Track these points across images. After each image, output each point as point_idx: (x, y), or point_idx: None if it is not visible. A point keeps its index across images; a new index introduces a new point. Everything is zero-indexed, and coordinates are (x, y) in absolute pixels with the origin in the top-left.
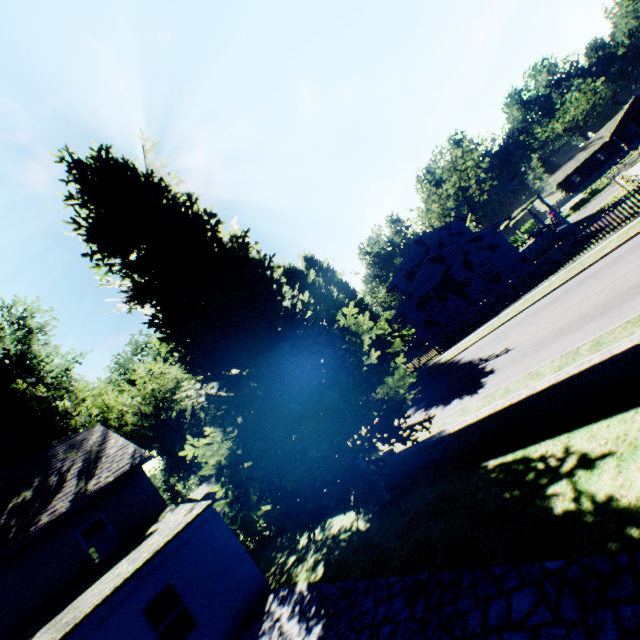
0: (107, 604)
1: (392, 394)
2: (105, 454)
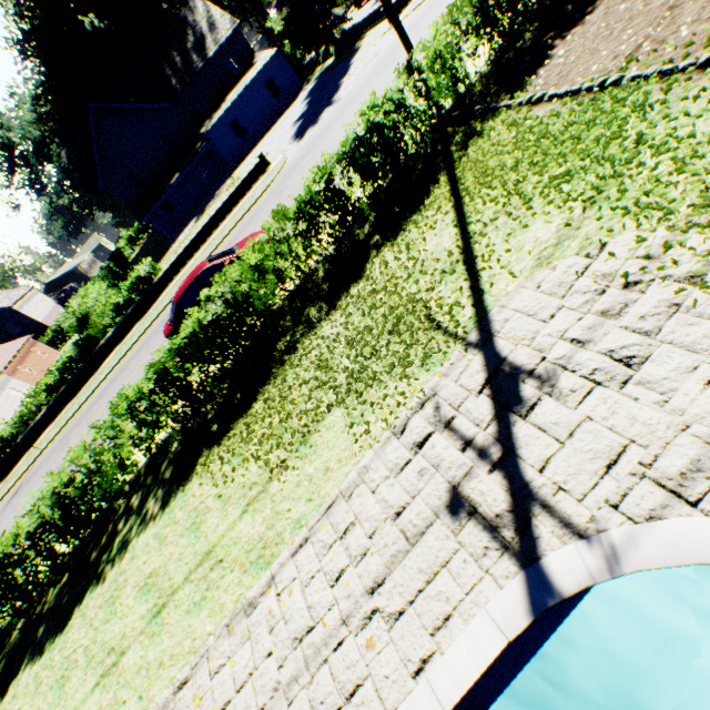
0: (255, 81)
1: (344, 2)
2: (215, 21)
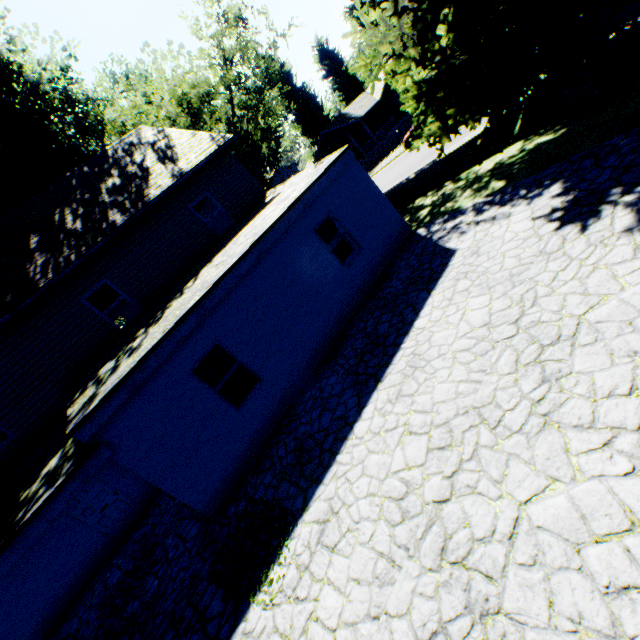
0: (284, 221)
1: None
2: (176, 145)
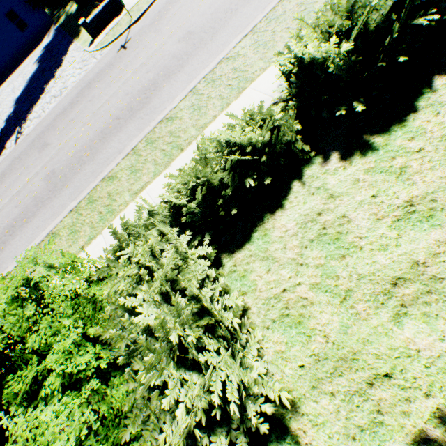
0: None
1: None
2: None
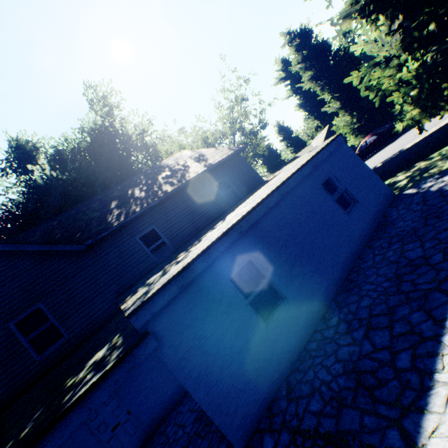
0: (299, 175)
1: None
2: (205, 154)
